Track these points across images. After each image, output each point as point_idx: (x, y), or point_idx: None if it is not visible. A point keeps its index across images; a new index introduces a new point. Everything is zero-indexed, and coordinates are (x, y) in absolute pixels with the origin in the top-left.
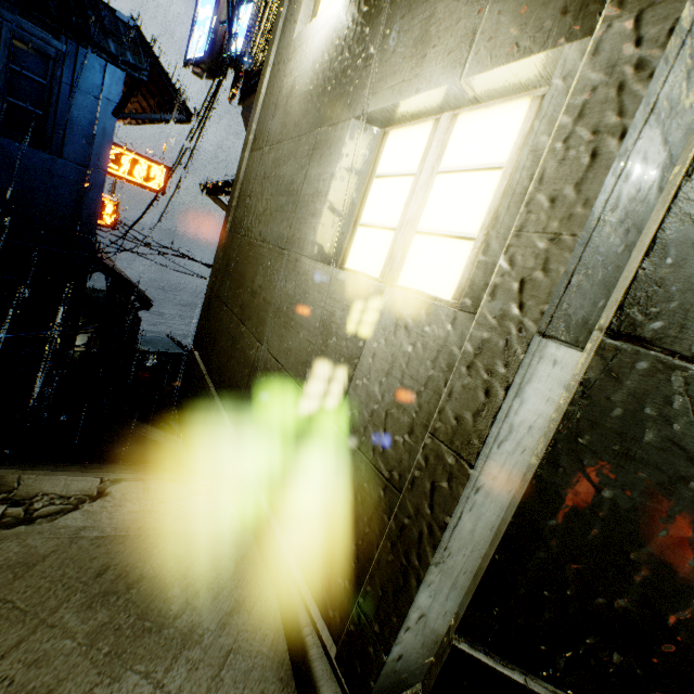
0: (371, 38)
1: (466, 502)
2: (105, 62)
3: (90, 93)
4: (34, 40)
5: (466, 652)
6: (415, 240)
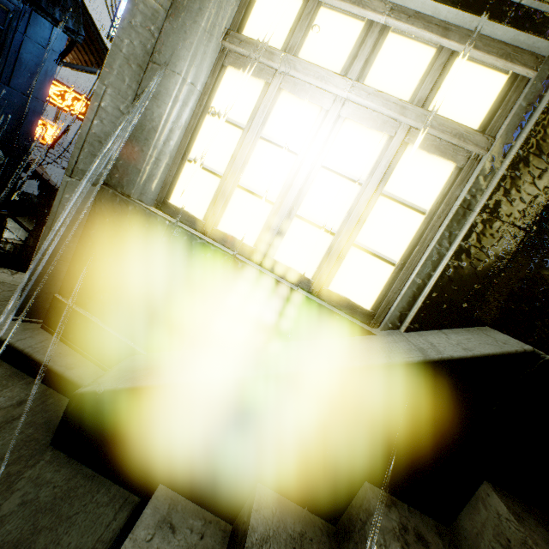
0: None
1: (50, 234)
2: None
3: (39, 43)
4: None
5: (58, 298)
6: None
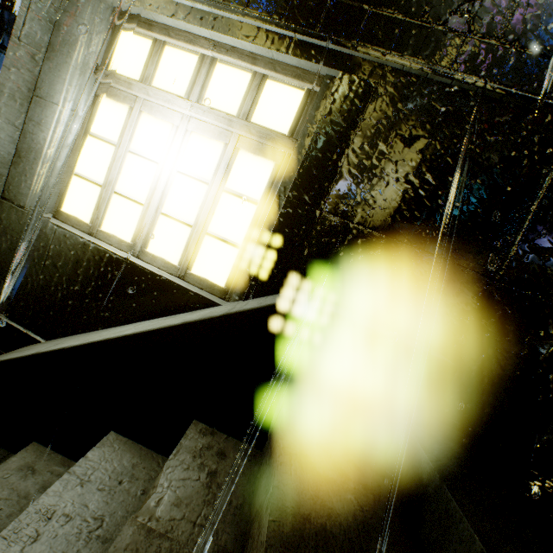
0: None
1: None
2: None
3: None
4: None
5: None
6: None
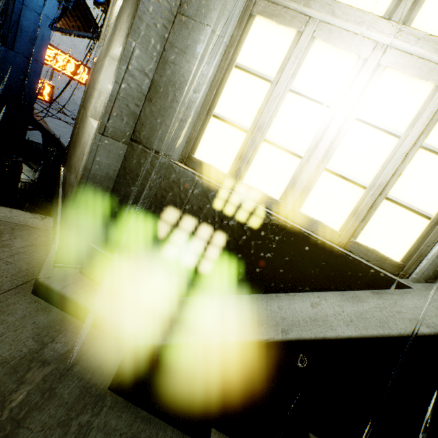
0: (118, 22)
1: (85, 189)
2: None
3: (35, 11)
4: None
5: (93, 246)
6: None
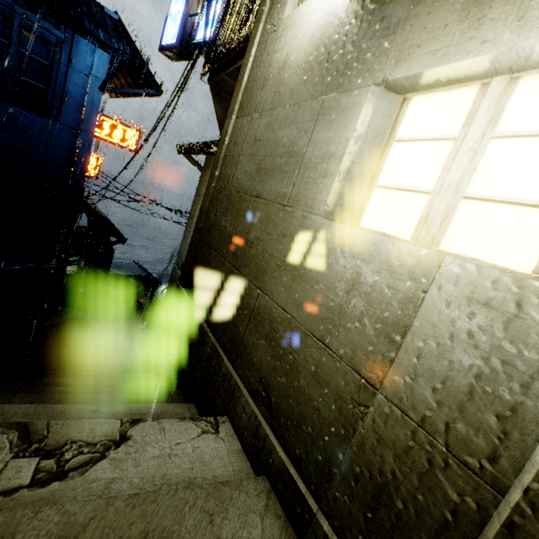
0: (393, 8)
1: None
2: (94, 47)
3: (82, 72)
4: (39, 30)
5: None
6: (463, 205)
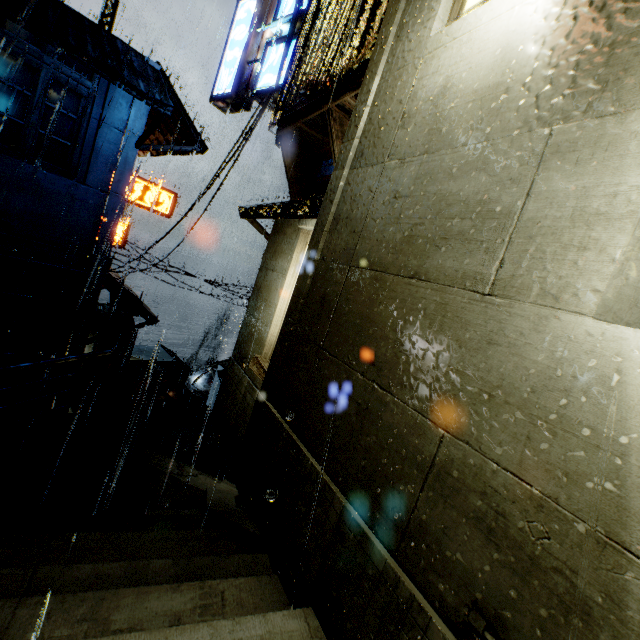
0: None
1: None
2: (132, 100)
3: (116, 127)
4: (69, 81)
5: None
6: None
